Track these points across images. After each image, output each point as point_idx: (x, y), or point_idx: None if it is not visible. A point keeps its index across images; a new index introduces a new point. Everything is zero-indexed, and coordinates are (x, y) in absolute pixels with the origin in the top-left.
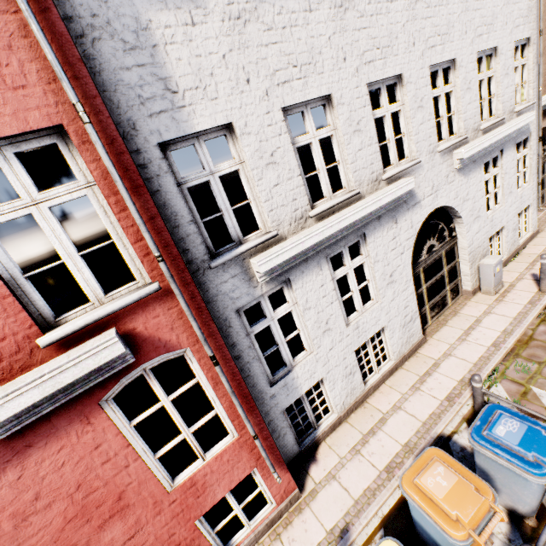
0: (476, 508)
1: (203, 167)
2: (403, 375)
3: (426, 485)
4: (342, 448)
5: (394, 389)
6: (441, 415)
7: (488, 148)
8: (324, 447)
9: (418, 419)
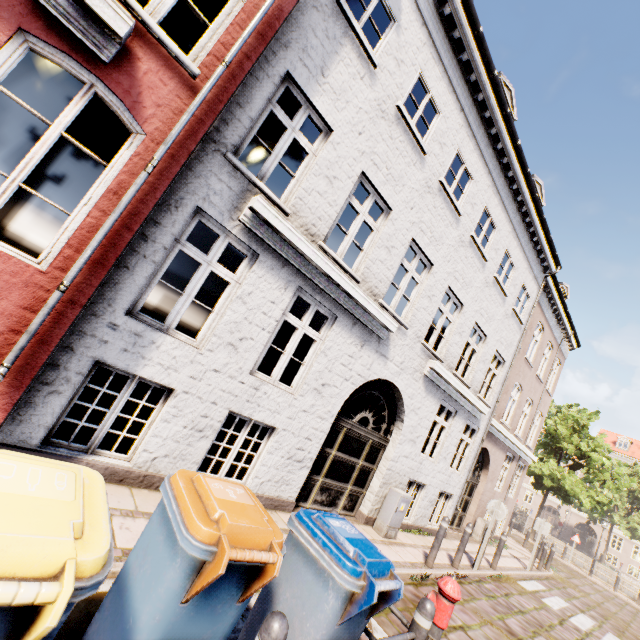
0: (254, 525)
1: (292, 121)
2: None
3: (210, 483)
4: None
5: None
6: None
7: (450, 392)
8: None
9: None
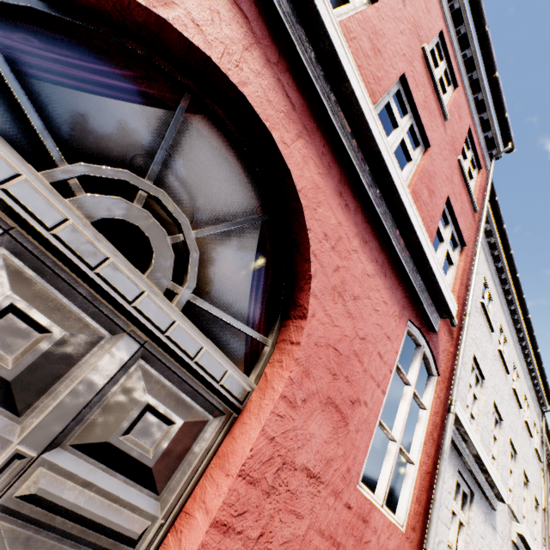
0: None
1: None
2: None
3: None
4: None
5: None
6: None
7: None
8: None
9: None
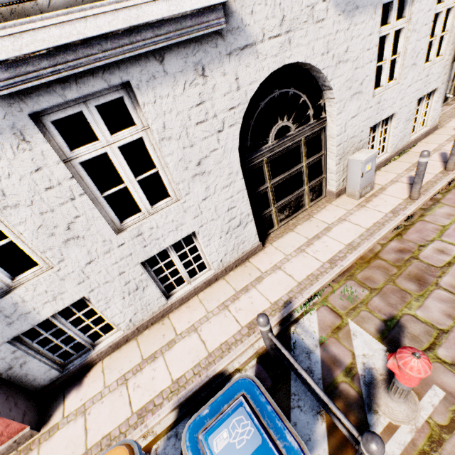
0: None
1: None
2: (221, 288)
3: None
4: (113, 373)
5: (203, 304)
6: (233, 346)
7: None
8: (98, 369)
9: (207, 348)
